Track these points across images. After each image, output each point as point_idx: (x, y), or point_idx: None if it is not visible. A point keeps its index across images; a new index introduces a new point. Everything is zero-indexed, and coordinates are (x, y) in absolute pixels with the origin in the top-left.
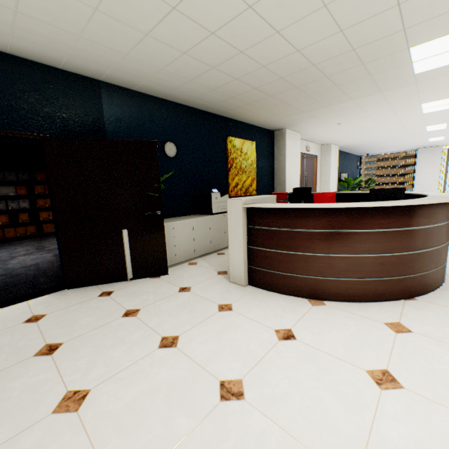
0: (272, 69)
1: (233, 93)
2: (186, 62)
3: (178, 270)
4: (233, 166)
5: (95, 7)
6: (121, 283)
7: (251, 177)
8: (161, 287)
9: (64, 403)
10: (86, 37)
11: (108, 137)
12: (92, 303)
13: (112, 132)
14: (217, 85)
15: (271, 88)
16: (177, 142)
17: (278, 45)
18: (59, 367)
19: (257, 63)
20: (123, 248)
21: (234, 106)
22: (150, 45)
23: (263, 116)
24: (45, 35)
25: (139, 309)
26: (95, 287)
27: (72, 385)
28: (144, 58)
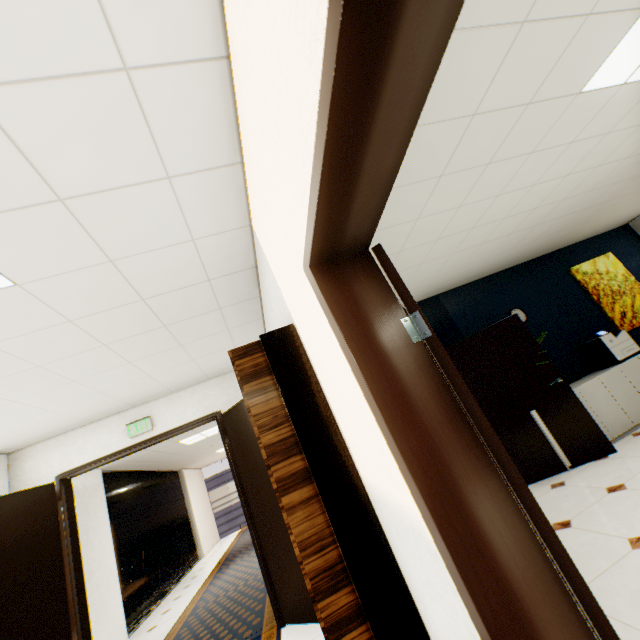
0: (600, 185)
1: (558, 228)
2: (510, 239)
3: (625, 444)
4: (600, 295)
5: (451, 253)
6: (562, 474)
7: (637, 295)
8: (623, 463)
9: (635, 543)
10: (439, 272)
11: (463, 334)
12: (552, 494)
13: (463, 327)
14: (540, 234)
15: (604, 196)
16: (519, 306)
17: (600, 171)
18: (592, 530)
19: (581, 194)
20: (540, 431)
21: (561, 236)
22: (482, 248)
23: (603, 221)
24: (415, 287)
25: (622, 484)
26: (535, 485)
27: (626, 535)
28: (475, 259)
